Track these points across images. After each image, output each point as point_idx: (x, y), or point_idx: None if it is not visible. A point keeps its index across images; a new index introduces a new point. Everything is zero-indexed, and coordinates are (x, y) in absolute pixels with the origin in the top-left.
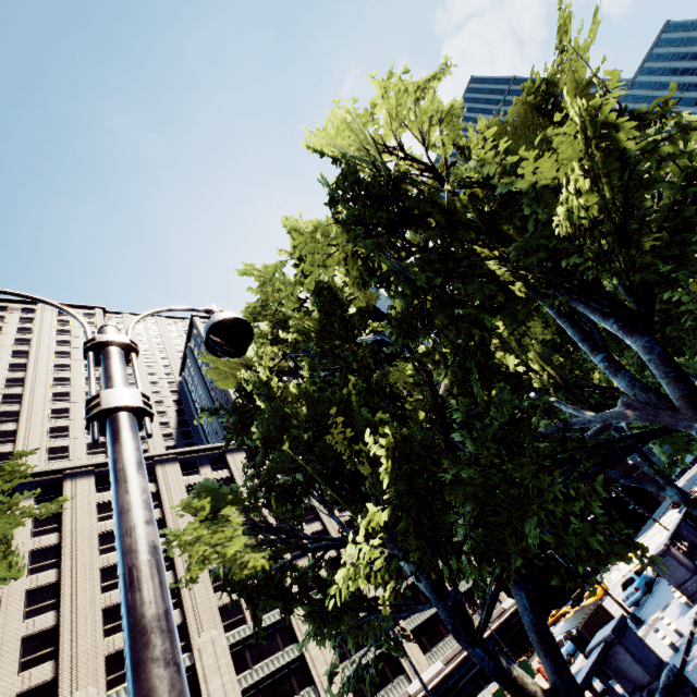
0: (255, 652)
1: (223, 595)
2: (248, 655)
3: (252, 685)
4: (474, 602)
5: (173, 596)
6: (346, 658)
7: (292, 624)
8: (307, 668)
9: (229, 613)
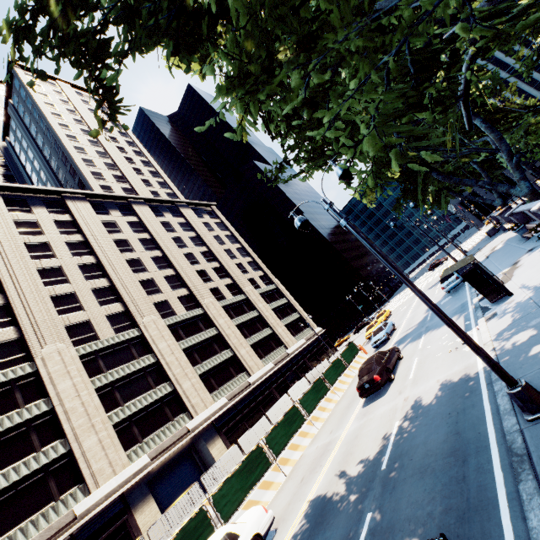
0: (109, 361)
1: (70, 317)
2: (102, 363)
3: (107, 385)
4: (295, 330)
5: (4, 316)
6: (198, 363)
7: (147, 340)
8: (163, 370)
9: (78, 332)
